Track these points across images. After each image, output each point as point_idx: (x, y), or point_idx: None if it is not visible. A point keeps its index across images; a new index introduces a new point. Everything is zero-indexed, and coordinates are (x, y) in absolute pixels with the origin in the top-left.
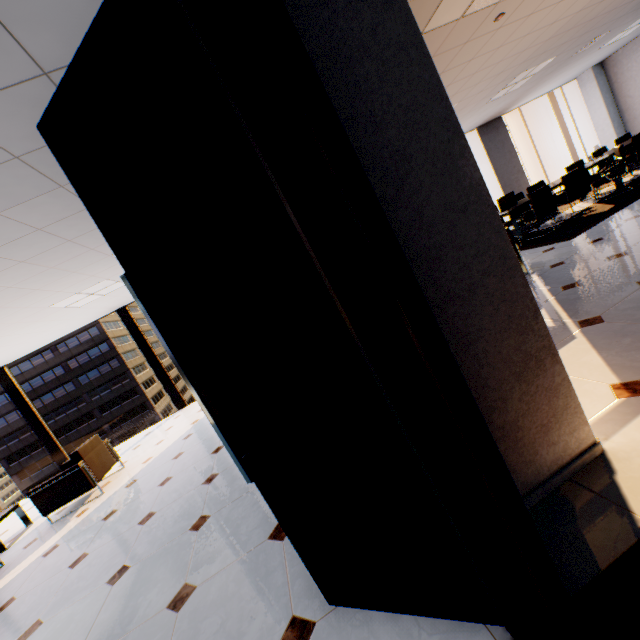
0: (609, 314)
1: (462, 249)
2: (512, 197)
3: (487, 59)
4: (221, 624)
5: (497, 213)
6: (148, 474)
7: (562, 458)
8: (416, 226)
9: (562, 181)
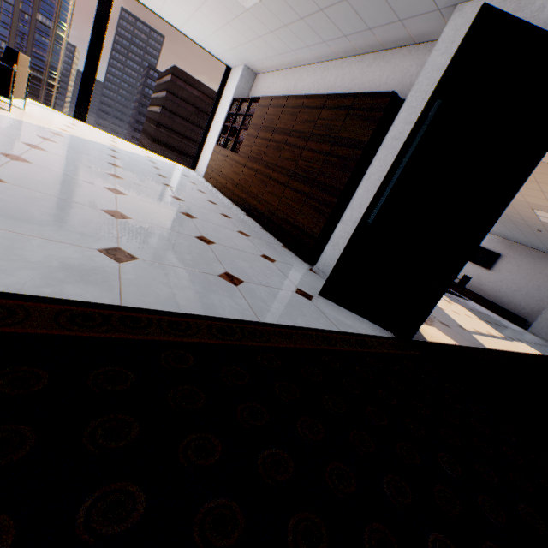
0: None
1: None
2: None
3: None
4: (251, 267)
5: None
6: (80, 143)
7: None
8: None
9: None
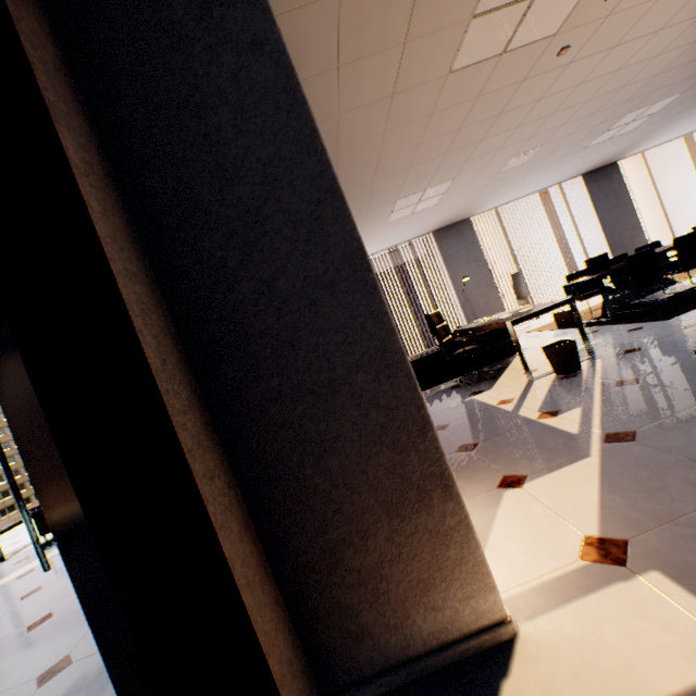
0: (646, 431)
1: (324, 334)
2: (605, 259)
3: (566, 98)
4: None
5: (379, 293)
6: None
7: (448, 632)
8: (264, 301)
9: (674, 244)
